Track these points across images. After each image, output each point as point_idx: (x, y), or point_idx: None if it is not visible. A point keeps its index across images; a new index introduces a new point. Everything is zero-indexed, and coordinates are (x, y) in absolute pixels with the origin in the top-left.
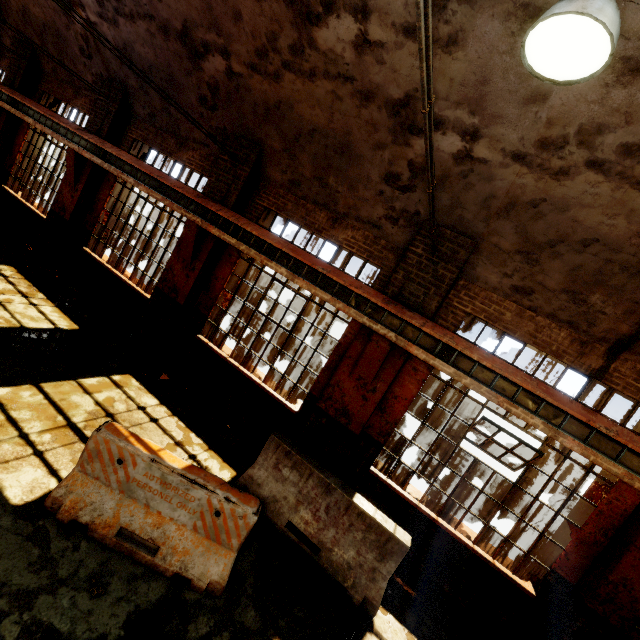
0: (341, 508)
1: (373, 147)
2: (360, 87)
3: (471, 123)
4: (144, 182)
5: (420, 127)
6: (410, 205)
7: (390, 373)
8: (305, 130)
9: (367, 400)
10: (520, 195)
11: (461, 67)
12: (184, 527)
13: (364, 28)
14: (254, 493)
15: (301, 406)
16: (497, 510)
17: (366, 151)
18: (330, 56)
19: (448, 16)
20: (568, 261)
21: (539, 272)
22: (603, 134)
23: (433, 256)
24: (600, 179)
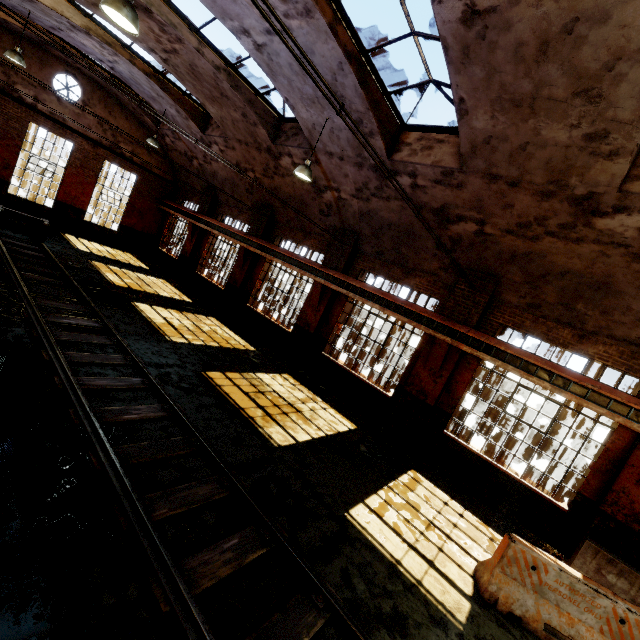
0: None
1: (639, 287)
2: (635, 251)
3: None
4: (388, 307)
5: None
6: None
7: None
8: (555, 271)
9: None
10: None
11: None
12: (591, 629)
13: None
14: None
15: (571, 505)
16: None
17: (629, 289)
18: (606, 232)
19: None
20: None
21: None
22: None
23: None
24: None
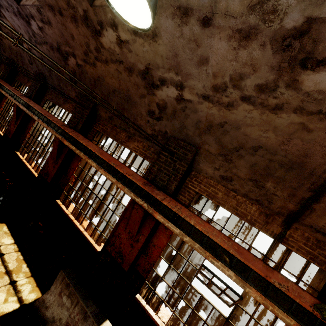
0: None
1: (140, 97)
2: (126, 65)
3: (178, 79)
4: (42, 119)
5: (156, 84)
6: (162, 128)
7: (147, 230)
8: (111, 90)
9: (133, 247)
10: (213, 120)
11: (163, 48)
12: None
13: (118, 34)
14: (41, 314)
15: (102, 247)
16: None
17: (137, 99)
18: (110, 51)
19: None
20: (248, 160)
21: (233, 167)
22: (244, 79)
23: (173, 157)
24: (251, 108)
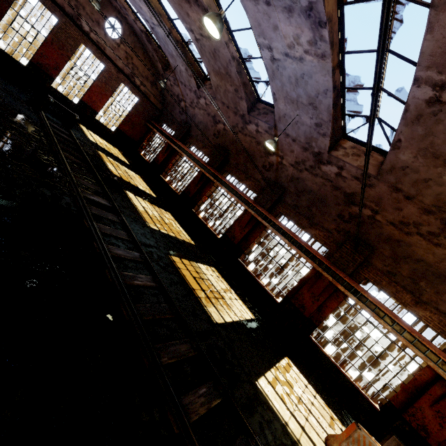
0: None
1: None
2: None
3: None
4: (294, 244)
5: None
6: None
7: None
8: (414, 257)
9: (443, 427)
10: None
11: None
12: None
13: None
14: None
15: (382, 407)
16: None
17: None
18: None
19: None
20: None
21: None
22: None
23: None
24: None
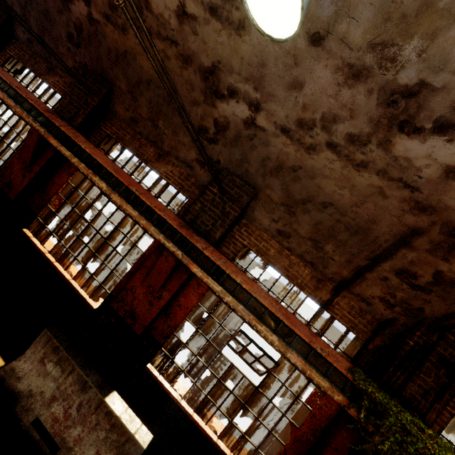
0: (92, 406)
1: (191, 103)
2: (182, 51)
3: (255, 97)
4: (3, 89)
5: (222, 93)
6: (214, 154)
7: (175, 285)
8: (144, 79)
9: (152, 305)
10: (286, 161)
11: (248, 49)
12: None
13: (183, 1)
14: (10, 386)
15: (101, 304)
16: (240, 409)
17: (186, 105)
18: (161, 20)
19: (238, 3)
20: (313, 217)
21: (295, 222)
22: (337, 123)
23: (224, 196)
24: (335, 158)
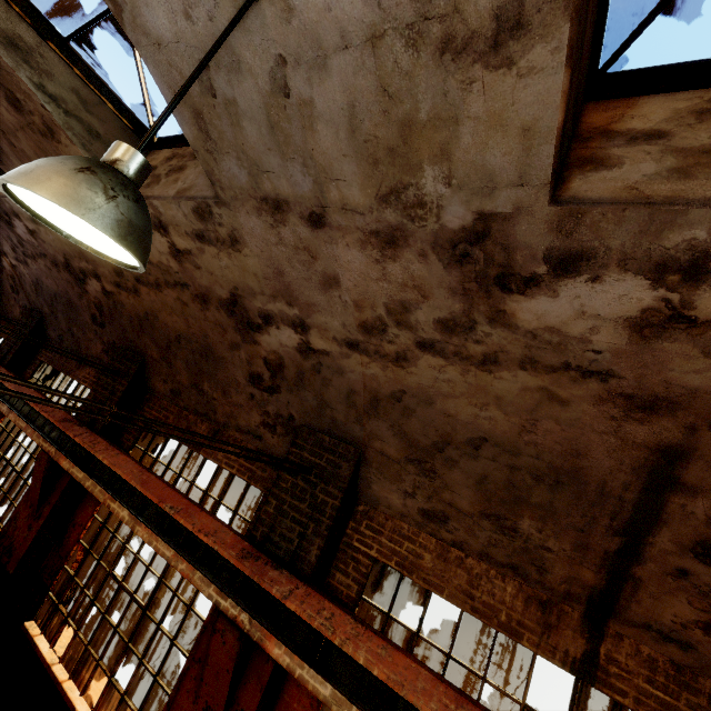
0: None
1: (230, 348)
2: (195, 291)
3: (294, 314)
4: (18, 408)
5: (257, 323)
6: (282, 408)
7: (253, 693)
8: (173, 337)
9: None
10: (378, 387)
11: (255, 262)
12: None
13: (171, 240)
14: None
15: None
16: None
17: (225, 352)
18: (163, 267)
19: (218, 219)
20: (468, 470)
21: (443, 487)
22: (412, 311)
23: (310, 474)
24: (442, 362)
